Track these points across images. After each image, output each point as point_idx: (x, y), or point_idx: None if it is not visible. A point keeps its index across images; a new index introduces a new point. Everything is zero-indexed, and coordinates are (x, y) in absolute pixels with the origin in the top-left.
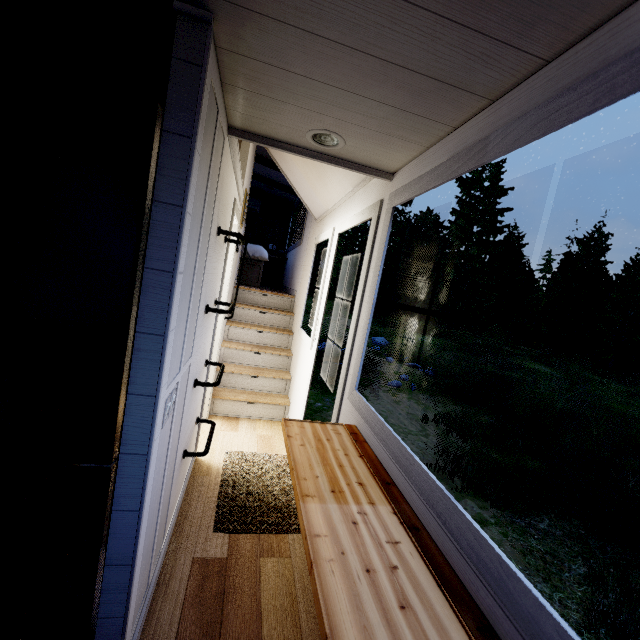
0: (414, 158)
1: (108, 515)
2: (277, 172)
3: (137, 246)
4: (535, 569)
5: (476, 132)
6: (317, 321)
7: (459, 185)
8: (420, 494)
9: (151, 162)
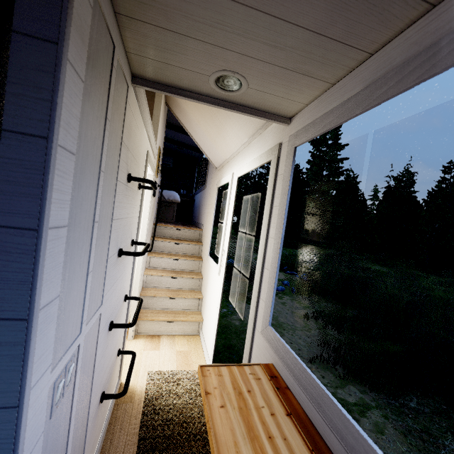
0: (315, 98)
1: None
2: (184, 135)
3: None
4: (417, 449)
5: (407, 48)
6: (223, 251)
7: (311, 144)
8: None
9: None
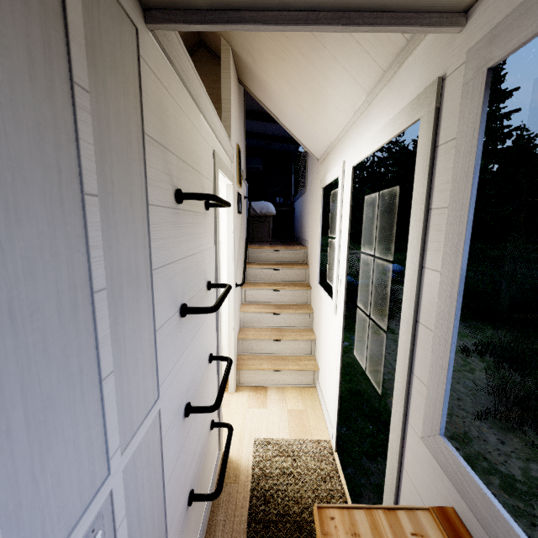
0: None
1: None
2: (271, 125)
3: None
4: None
5: None
6: (338, 281)
7: None
8: None
9: None
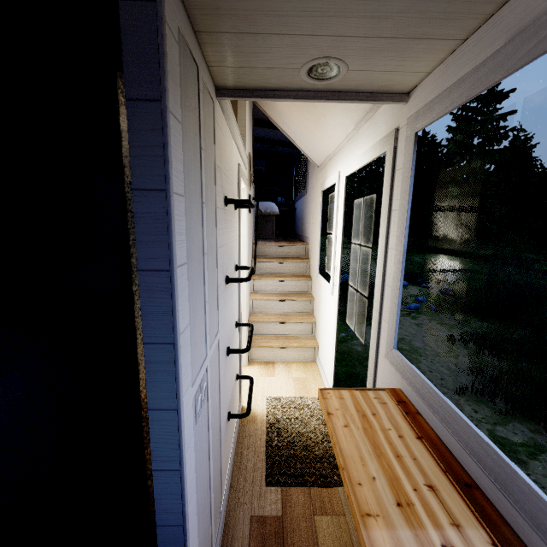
0: (440, 63)
1: (155, 524)
2: (275, 131)
3: (126, 247)
4: None
5: None
6: (334, 268)
7: None
8: (535, 527)
9: (122, 143)
